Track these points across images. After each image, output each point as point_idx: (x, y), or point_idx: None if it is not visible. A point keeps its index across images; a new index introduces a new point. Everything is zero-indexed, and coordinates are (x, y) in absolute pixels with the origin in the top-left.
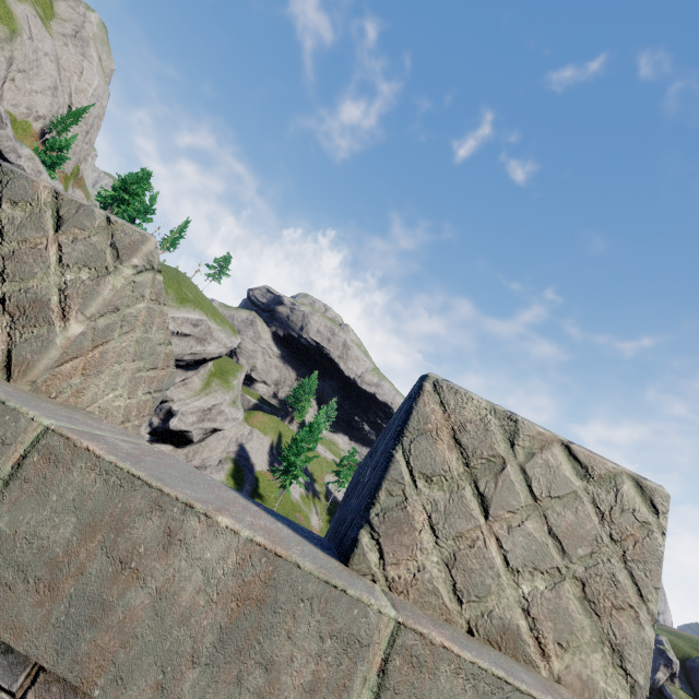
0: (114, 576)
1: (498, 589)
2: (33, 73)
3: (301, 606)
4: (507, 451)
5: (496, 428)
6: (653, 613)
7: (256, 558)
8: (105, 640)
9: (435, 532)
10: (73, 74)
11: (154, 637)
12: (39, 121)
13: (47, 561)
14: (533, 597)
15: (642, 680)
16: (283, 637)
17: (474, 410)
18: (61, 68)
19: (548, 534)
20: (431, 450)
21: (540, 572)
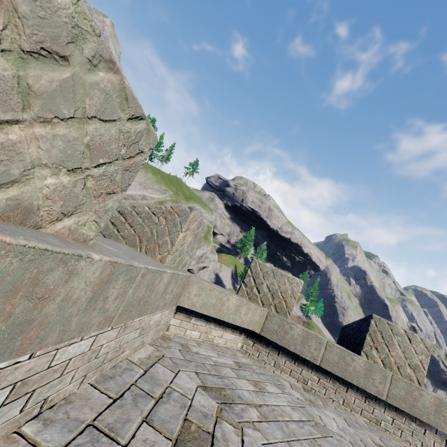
0: None
1: None
2: None
3: None
4: None
5: None
6: None
7: None
8: None
9: None
10: None
11: None
12: None
13: None
14: None
15: None
16: None
17: None
18: None
19: None
20: None
21: None
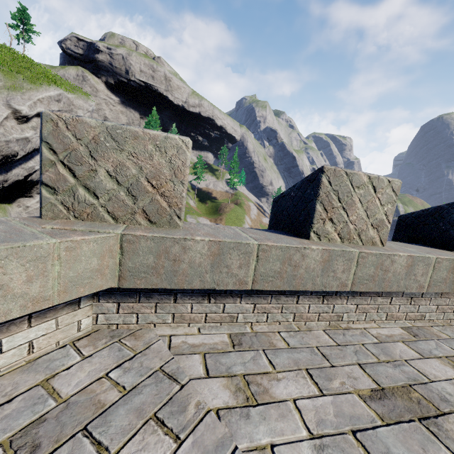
0: (453, 276)
1: None
2: None
3: None
4: None
5: None
6: None
7: None
8: None
9: None
10: None
11: None
12: None
13: (443, 279)
14: None
15: None
16: None
17: None
18: None
19: None
20: None
21: None
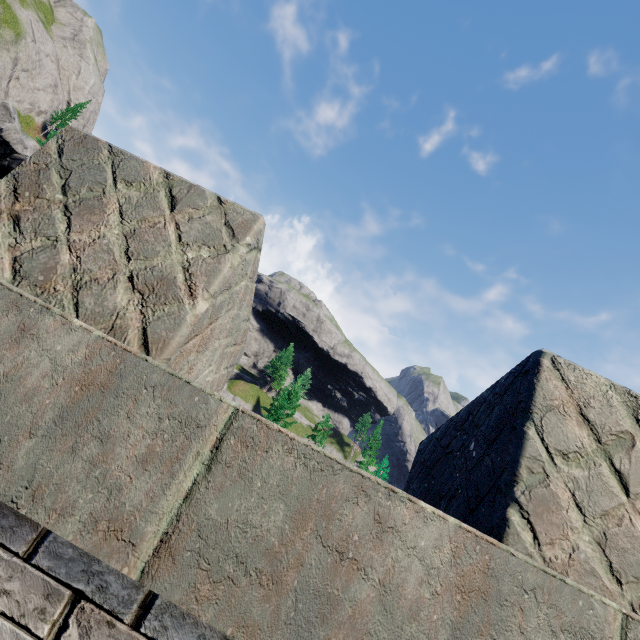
0: (333, 567)
1: None
2: (36, 72)
3: (526, 598)
4: (633, 427)
5: (619, 404)
6: None
7: (469, 546)
8: (339, 638)
9: (581, 510)
10: (72, 73)
11: (387, 634)
12: (41, 116)
13: (264, 552)
14: None
15: None
16: (515, 632)
17: (594, 385)
18: (61, 68)
19: None
20: (562, 426)
21: None
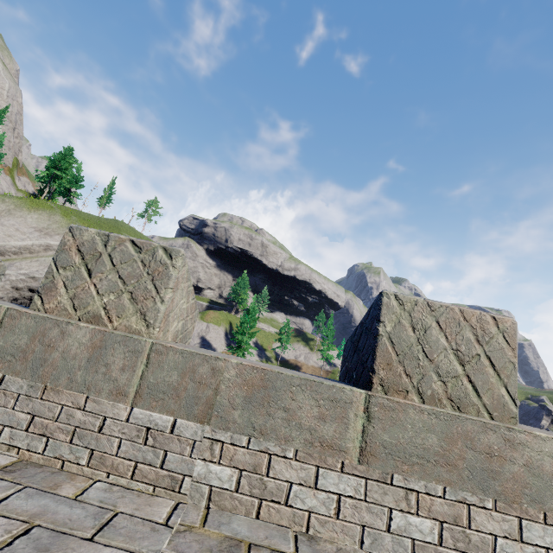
0: None
1: (93, 303)
2: None
3: None
4: (103, 249)
5: (99, 241)
6: (162, 297)
7: None
8: None
9: (67, 288)
10: None
11: None
12: None
13: None
14: (109, 303)
15: (153, 322)
16: None
17: (89, 235)
18: None
19: (119, 278)
20: (67, 257)
21: (113, 293)
